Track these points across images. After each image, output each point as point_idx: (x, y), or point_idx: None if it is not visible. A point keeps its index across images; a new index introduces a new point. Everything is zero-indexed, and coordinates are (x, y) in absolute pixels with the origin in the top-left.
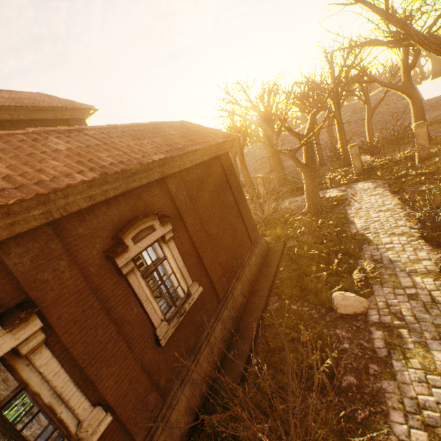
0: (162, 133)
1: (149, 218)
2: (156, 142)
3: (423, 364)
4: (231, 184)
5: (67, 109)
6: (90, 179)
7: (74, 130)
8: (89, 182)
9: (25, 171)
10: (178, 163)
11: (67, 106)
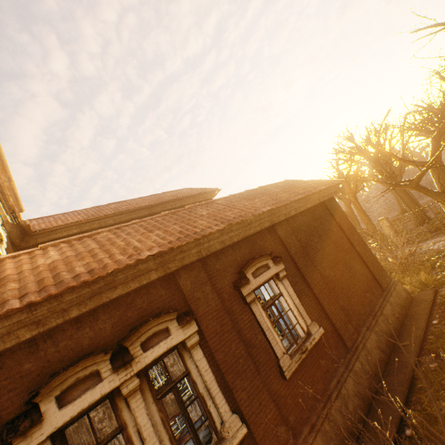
0: (268, 192)
1: (264, 258)
2: (263, 200)
3: None
4: (341, 226)
5: (201, 194)
6: (222, 228)
7: (209, 202)
8: (221, 230)
9: (187, 228)
10: (283, 212)
11: (201, 192)
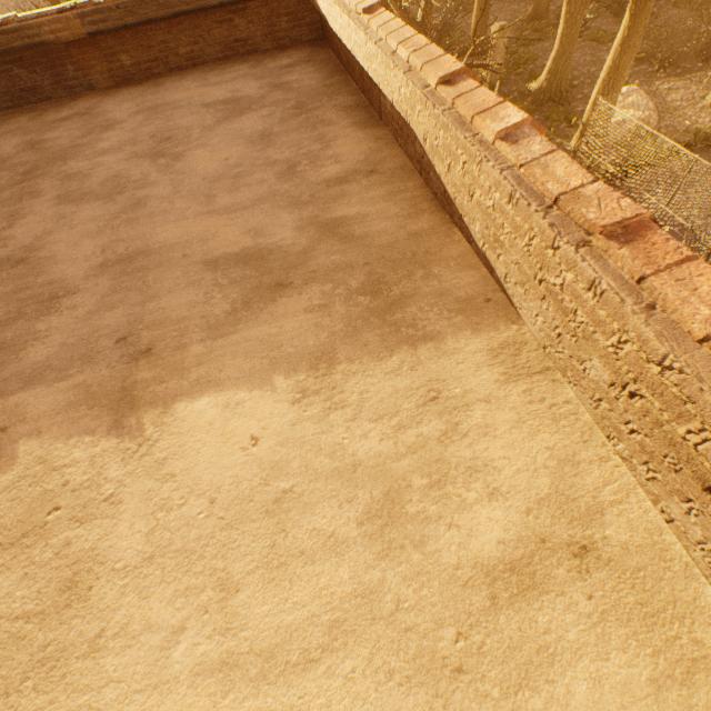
0: None
1: None
2: None
3: None
4: None
5: None
6: None
7: None
8: None
9: None
10: None
11: None
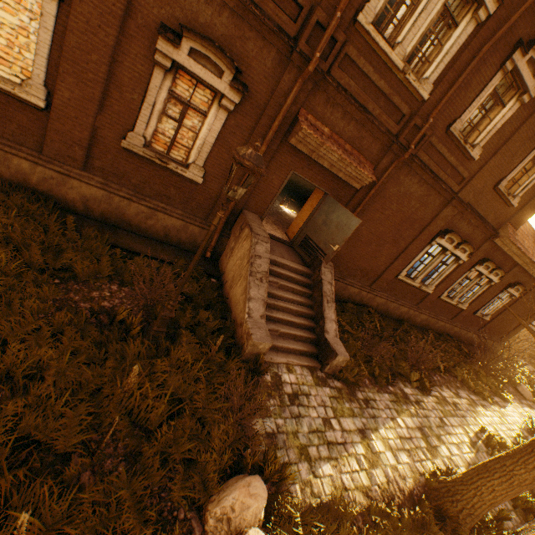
0: None
1: (522, 288)
2: None
3: (534, 413)
4: None
5: None
6: None
7: None
8: None
9: None
10: None
11: None
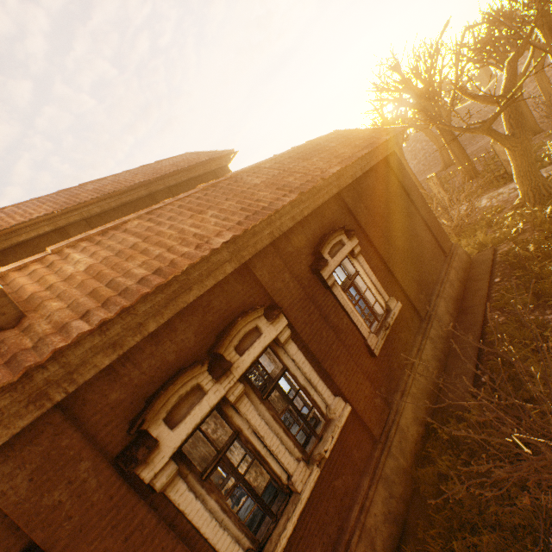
0: (322, 149)
1: (337, 233)
2: (324, 158)
3: None
4: (405, 187)
5: (213, 160)
6: (294, 199)
7: (254, 167)
8: (292, 203)
9: (249, 203)
10: (350, 174)
11: (213, 157)
